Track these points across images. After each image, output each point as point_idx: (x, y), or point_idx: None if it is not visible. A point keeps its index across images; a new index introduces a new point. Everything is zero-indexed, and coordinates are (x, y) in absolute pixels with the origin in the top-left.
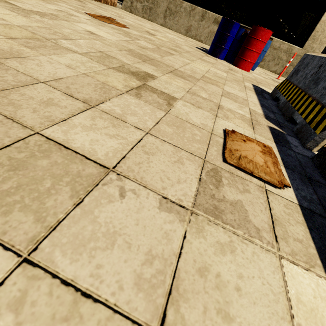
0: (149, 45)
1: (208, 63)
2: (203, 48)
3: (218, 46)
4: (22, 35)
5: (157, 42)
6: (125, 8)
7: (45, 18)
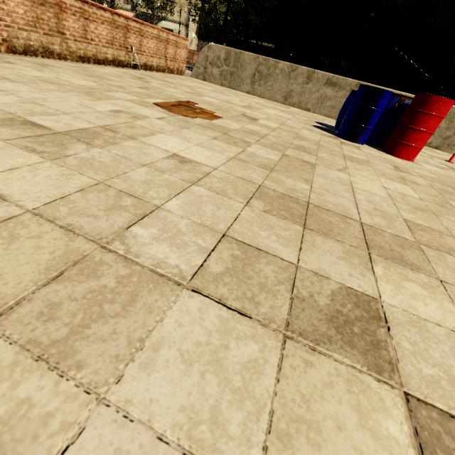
0: (270, 153)
1: (365, 167)
2: (321, 124)
3: (356, 125)
4: (39, 267)
5: (271, 138)
6: (195, 75)
7: (95, 147)
